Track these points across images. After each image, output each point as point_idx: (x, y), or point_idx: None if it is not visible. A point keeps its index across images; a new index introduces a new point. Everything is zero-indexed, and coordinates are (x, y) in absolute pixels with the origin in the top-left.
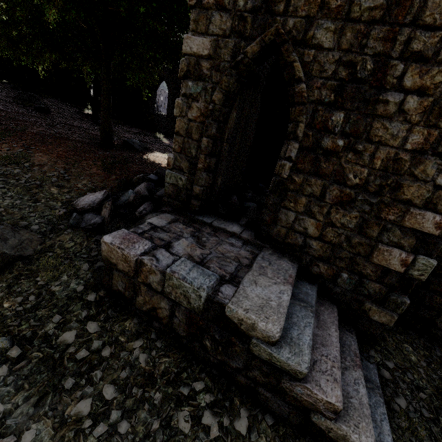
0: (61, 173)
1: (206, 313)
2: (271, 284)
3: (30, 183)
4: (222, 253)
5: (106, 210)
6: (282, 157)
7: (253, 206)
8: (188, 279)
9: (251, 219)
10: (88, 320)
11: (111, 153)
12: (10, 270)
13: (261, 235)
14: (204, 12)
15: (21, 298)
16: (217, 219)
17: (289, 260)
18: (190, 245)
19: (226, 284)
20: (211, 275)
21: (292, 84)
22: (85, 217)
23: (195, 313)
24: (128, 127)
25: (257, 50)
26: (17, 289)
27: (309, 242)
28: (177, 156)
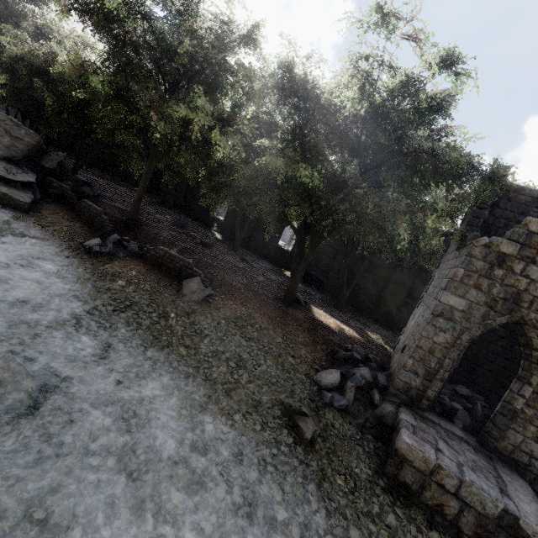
0: (284, 339)
1: (498, 520)
2: (530, 502)
3: (271, 350)
4: (474, 462)
5: (351, 394)
6: (514, 391)
7: (462, 410)
8: (485, 490)
9: (464, 423)
10: (392, 505)
11: (297, 314)
12: (319, 446)
13: (488, 445)
14: (464, 286)
15: (343, 476)
16: (437, 417)
17: (518, 475)
18: (450, 450)
19: (505, 497)
20: (493, 487)
21: (529, 349)
22: (334, 396)
23: (487, 518)
24: (258, 259)
25: (504, 321)
26: (335, 466)
27: (533, 463)
28: (415, 362)
